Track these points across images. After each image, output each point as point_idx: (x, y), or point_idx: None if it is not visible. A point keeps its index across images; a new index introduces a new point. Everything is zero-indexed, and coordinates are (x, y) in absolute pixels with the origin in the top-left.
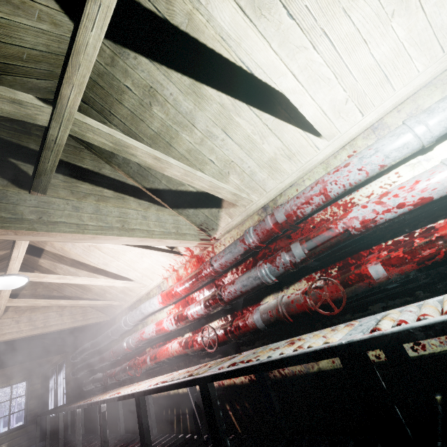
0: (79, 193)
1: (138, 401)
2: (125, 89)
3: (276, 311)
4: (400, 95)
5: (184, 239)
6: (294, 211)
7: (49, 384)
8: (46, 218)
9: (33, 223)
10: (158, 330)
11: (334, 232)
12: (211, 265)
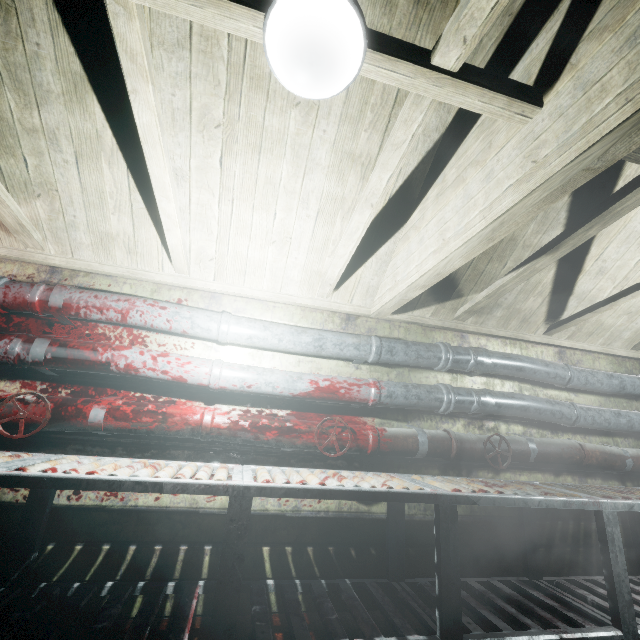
0: None
1: None
2: None
3: None
4: (244, 291)
5: None
6: (79, 307)
7: None
8: None
9: None
10: None
11: (96, 356)
12: None
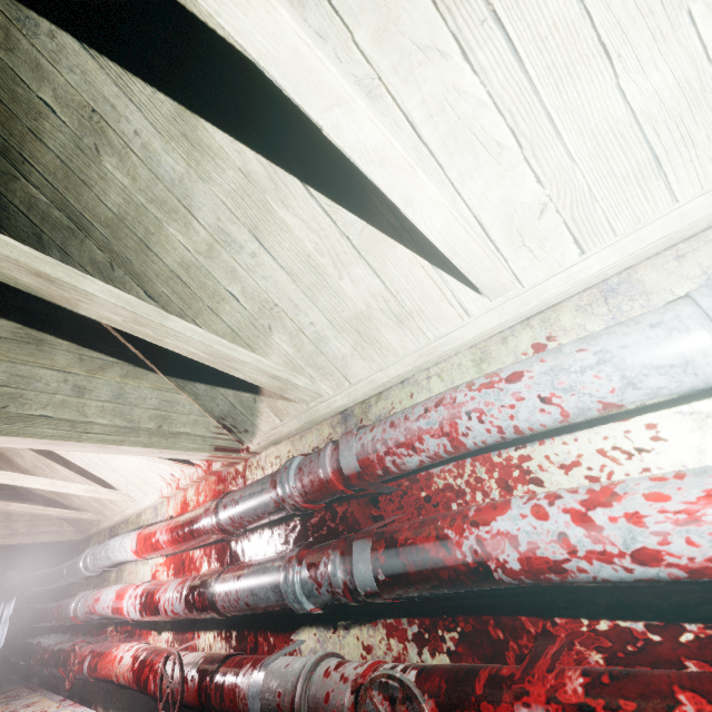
0: None
1: None
2: (43, 108)
3: (292, 702)
4: (690, 214)
5: (169, 446)
6: (379, 457)
7: None
8: None
9: None
10: (116, 609)
11: (451, 554)
12: (217, 514)
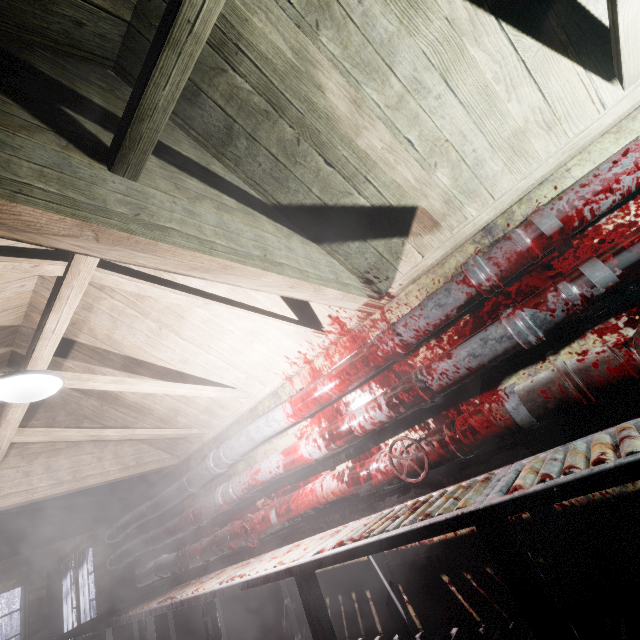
0: (188, 191)
1: (305, 582)
2: None
3: (560, 387)
4: None
5: (348, 291)
6: (577, 211)
7: (63, 587)
8: (146, 217)
9: (127, 220)
10: (290, 463)
11: None
12: (397, 335)
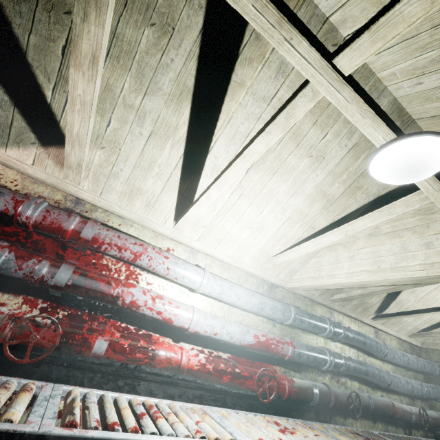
0: None
1: None
2: None
3: None
4: (214, 253)
5: None
6: (103, 242)
7: None
8: None
9: None
10: None
11: (110, 290)
12: None
